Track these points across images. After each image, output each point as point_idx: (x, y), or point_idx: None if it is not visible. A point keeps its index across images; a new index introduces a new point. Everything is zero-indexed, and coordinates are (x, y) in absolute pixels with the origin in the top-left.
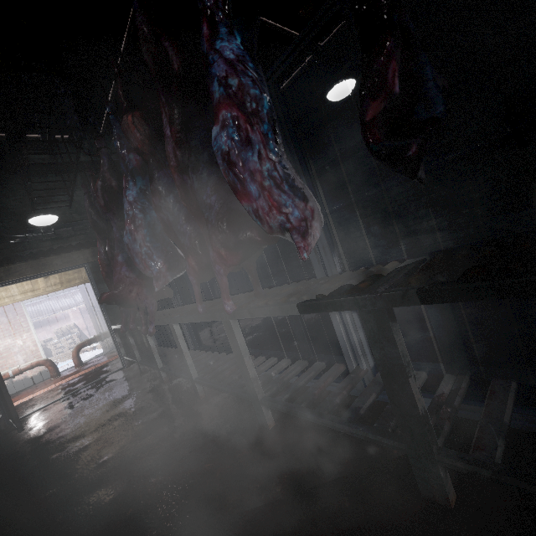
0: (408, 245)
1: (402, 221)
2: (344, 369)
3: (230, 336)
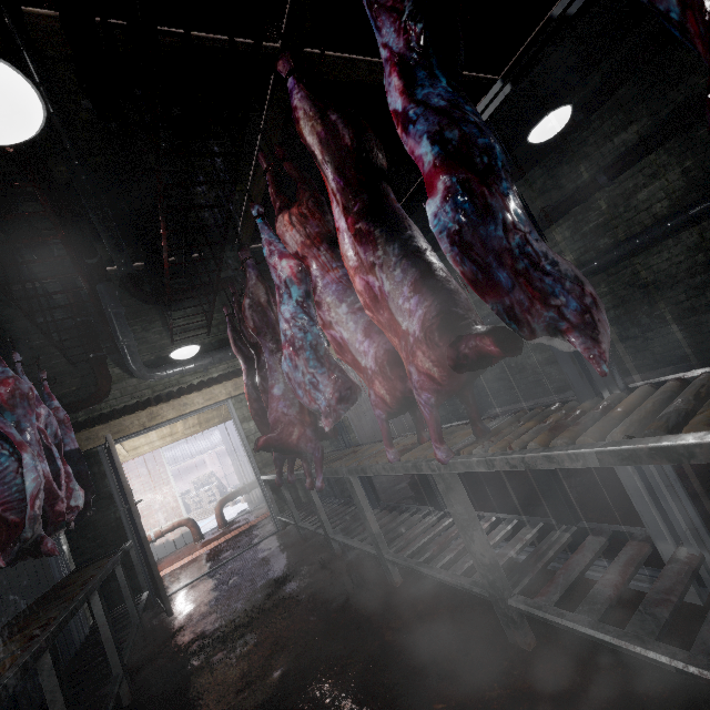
0: (682, 332)
1: (665, 296)
2: (650, 552)
3: (448, 497)
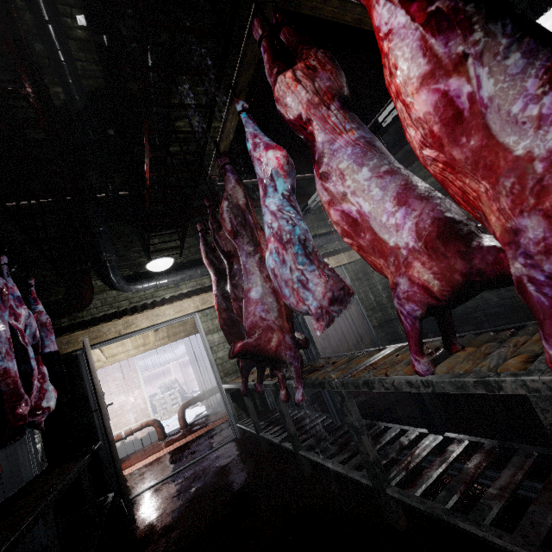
0: None
1: None
2: None
3: None
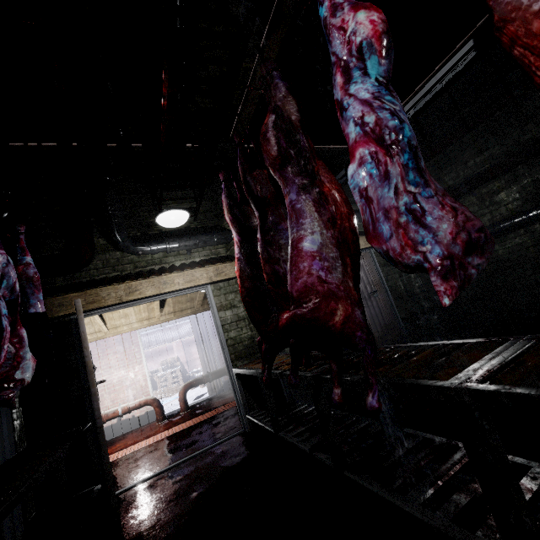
0: None
1: None
2: None
3: None
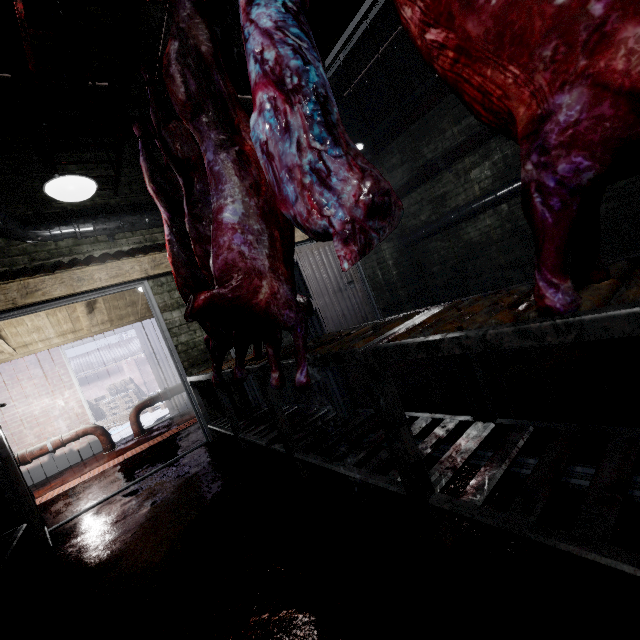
0: None
1: None
2: None
3: None
